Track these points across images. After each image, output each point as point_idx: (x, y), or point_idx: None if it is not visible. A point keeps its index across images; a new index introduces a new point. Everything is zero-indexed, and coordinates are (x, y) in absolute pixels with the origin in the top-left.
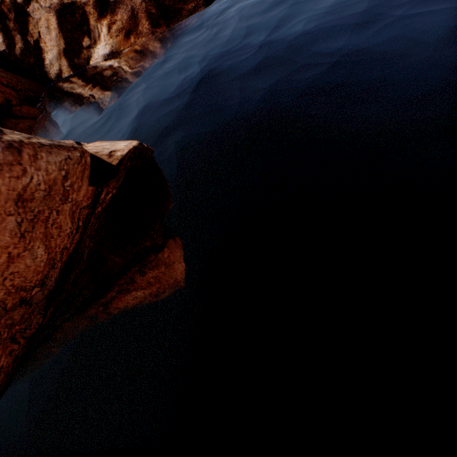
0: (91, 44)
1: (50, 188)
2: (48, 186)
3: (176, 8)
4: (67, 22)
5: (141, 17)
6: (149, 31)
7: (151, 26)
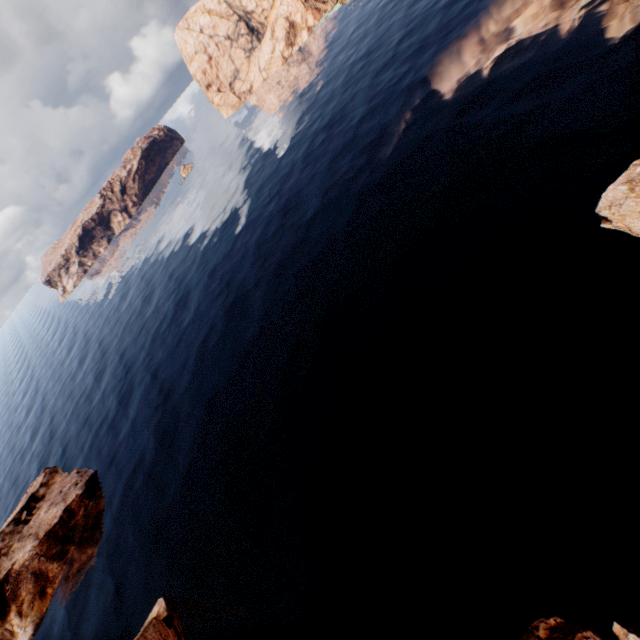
0: None
1: None
2: None
3: (71, 527)
4: None
5: (47, 567)
6: (61, 565)
7: (60, 561)
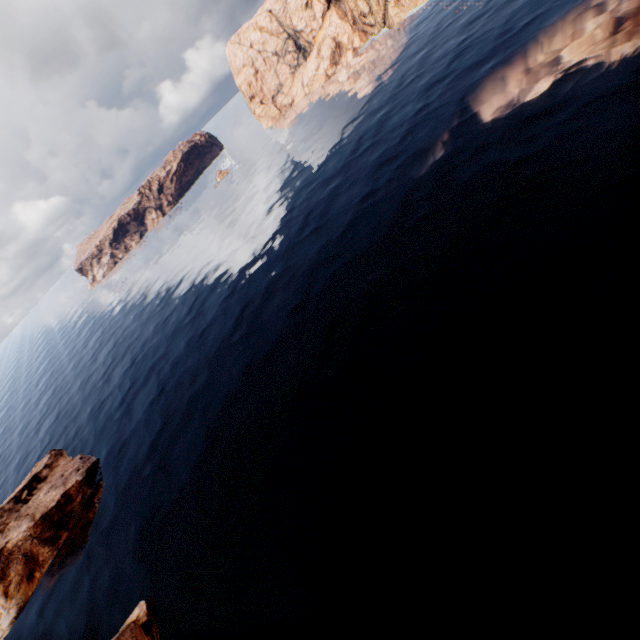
0: None
1: None
2: None
3: (67, 512)
4: None
5: (38, 550)
6: (52, 550)
7: (52, 546)
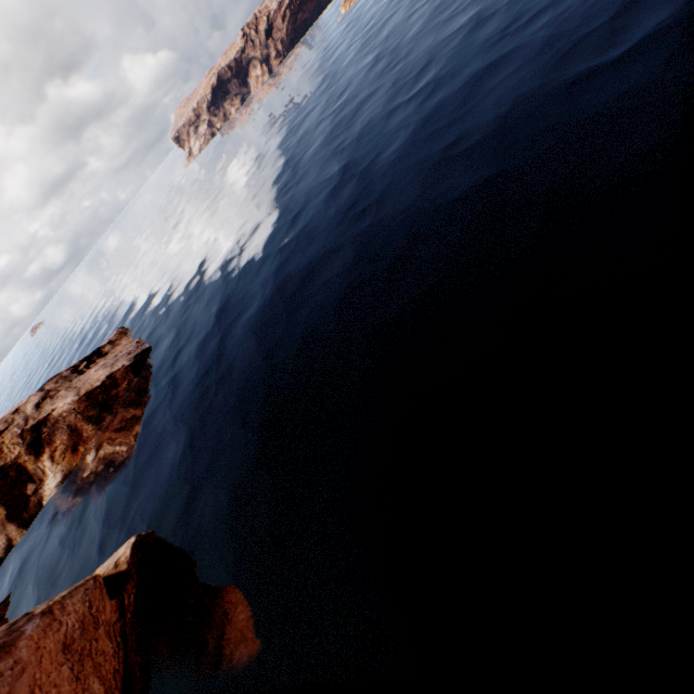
0: (37, 486)
1: (83, 622)
2: (81, 621)
3: (111, 396)
4: (2, 487)
5: (82, 426)
6: (96, 429)
7: (95, 425)
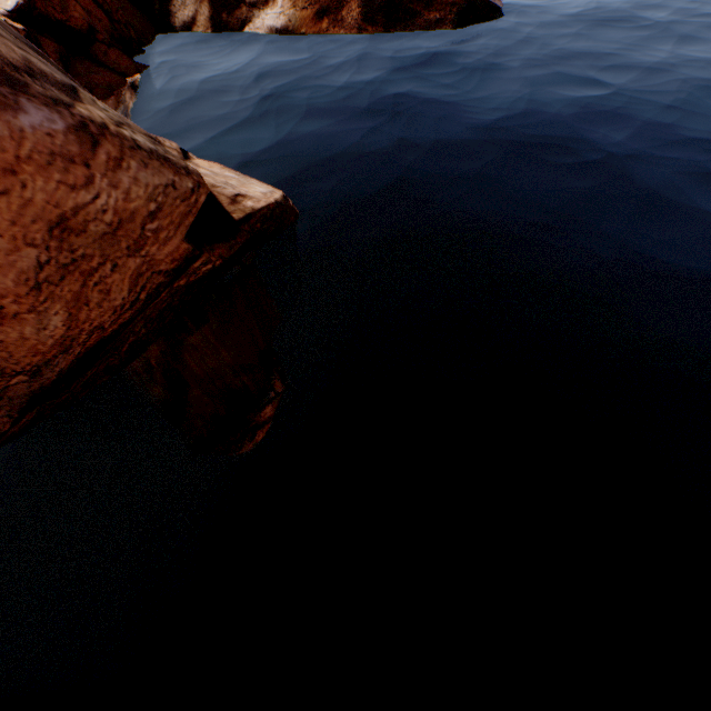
0: (258, 2)
1: (120, 223)
2: (119, 218)
3: (410, 8)
4: None
5: None
6: (356, 23)
7: (361, 18)
